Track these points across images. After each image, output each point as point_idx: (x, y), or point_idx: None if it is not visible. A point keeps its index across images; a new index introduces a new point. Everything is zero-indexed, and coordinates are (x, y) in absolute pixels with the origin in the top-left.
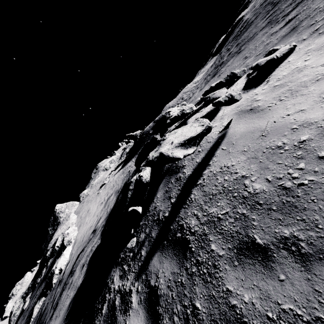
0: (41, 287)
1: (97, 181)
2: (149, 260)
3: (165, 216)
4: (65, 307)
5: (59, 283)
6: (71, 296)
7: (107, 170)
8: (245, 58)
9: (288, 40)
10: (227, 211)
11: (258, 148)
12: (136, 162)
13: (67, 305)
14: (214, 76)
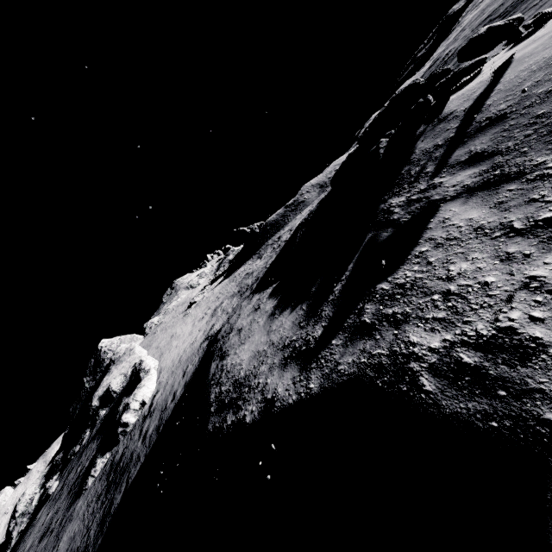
0: (90, 449)
1: (177, 304)
2: (446, 161)
3: (450, 137)
4: (259, 326)
5: (147, 417)
6: (264, 317)
7: (193, 288)
8: None
9: None
10: (546, 73)
11: None
12: (337, 175)
13: (262, 323)
14: None
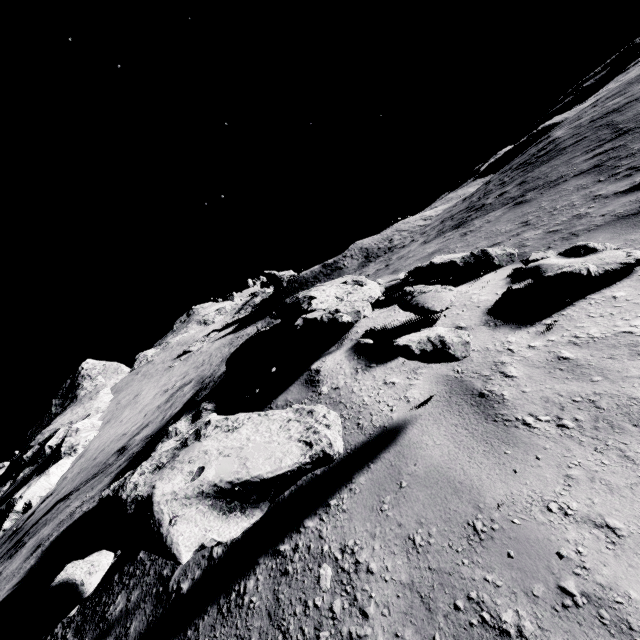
0: None
1: (180, 340)
2: None
3: (180, 588)
4: None
5: (13, 534)
6: None
7: (205, 325)
8: (525, 225)
9: (628, 233)
10: None
11: (448, 571)
12: (229, 360)
13: None
14: (458, 227)
